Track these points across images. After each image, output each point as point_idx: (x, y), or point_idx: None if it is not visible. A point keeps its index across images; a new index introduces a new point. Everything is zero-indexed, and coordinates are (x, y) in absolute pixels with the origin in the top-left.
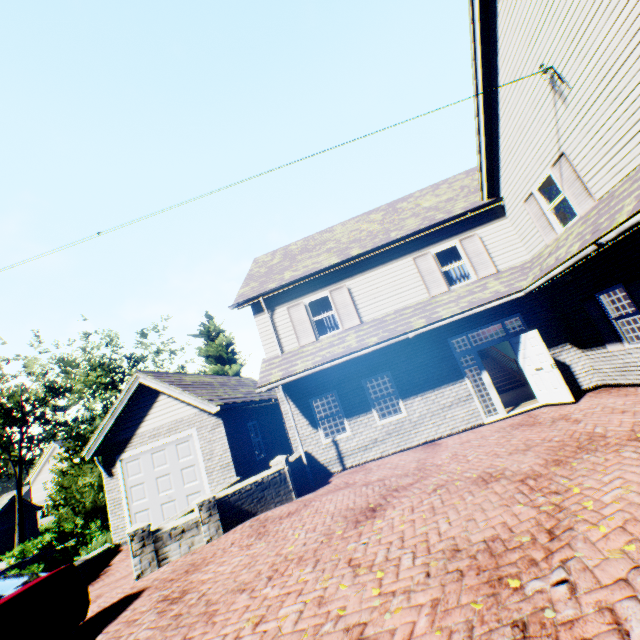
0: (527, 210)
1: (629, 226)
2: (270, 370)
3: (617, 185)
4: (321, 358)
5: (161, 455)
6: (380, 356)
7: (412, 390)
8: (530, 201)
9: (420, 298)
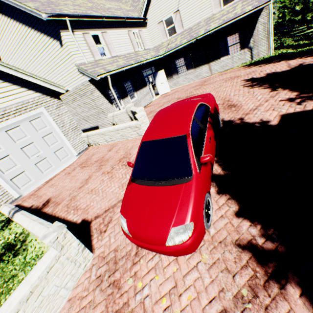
0: (158, 27)
1: (206, 35)
2: (93, 69)
3: (191, 26)
4: (117, 66)
5: (17, 131)
6: (126, 73)
7: (137, 89)
8: (161, 24)
9: (132, 51)
